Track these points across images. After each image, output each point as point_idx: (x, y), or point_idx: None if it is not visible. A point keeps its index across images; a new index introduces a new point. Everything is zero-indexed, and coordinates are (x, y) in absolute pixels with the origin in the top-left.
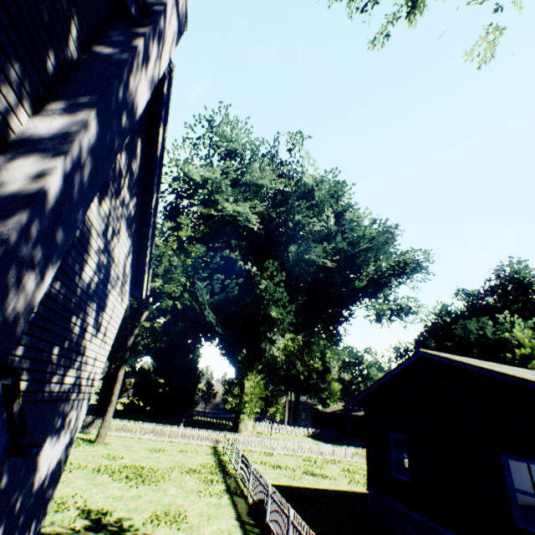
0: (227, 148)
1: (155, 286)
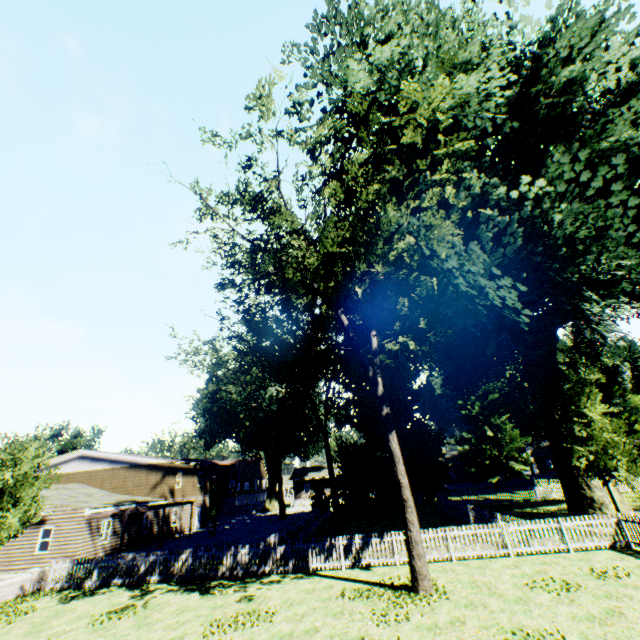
0: (379, 39)
1: (402, 251)
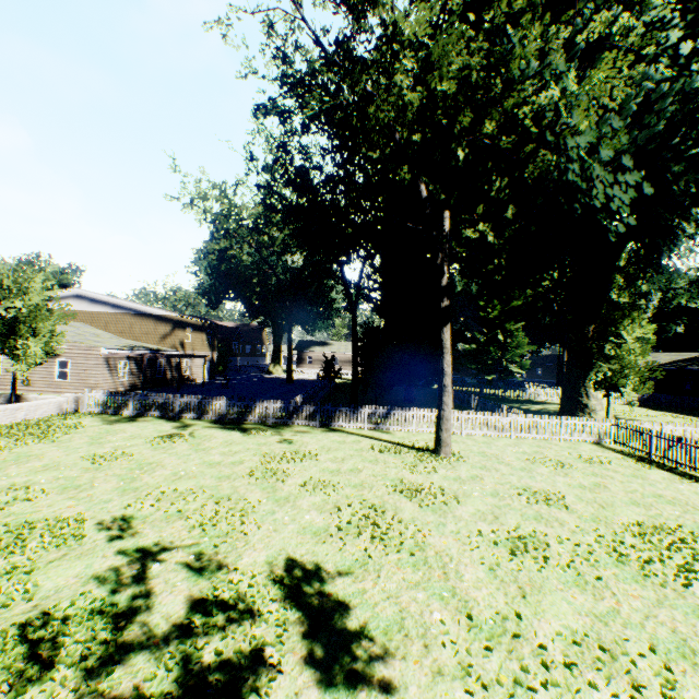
0: None
1: (537, 109)
